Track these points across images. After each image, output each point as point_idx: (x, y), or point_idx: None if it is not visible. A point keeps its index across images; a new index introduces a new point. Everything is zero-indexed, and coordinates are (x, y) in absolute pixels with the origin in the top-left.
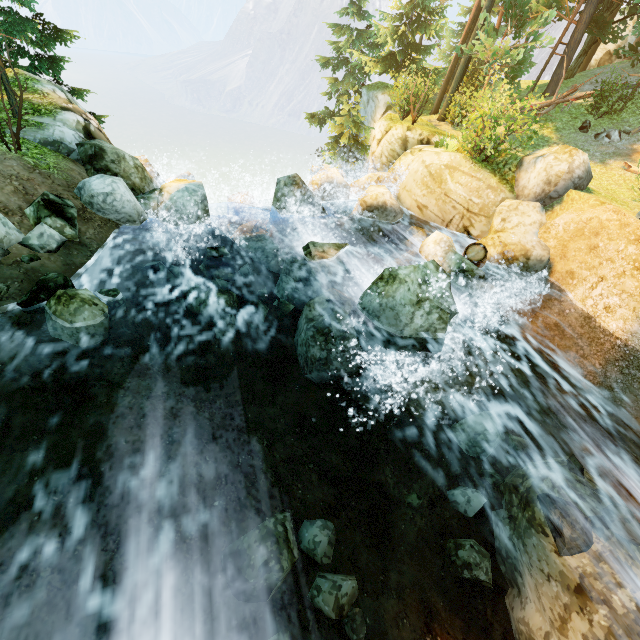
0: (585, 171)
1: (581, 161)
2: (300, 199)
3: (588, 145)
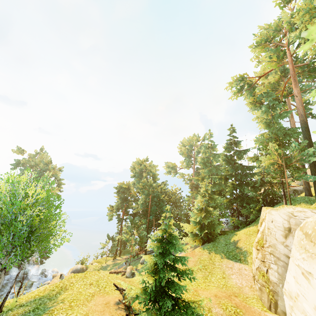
0: (75, 269)
1: (75, 267)
2: (42, 273)
3: (121, 265)
